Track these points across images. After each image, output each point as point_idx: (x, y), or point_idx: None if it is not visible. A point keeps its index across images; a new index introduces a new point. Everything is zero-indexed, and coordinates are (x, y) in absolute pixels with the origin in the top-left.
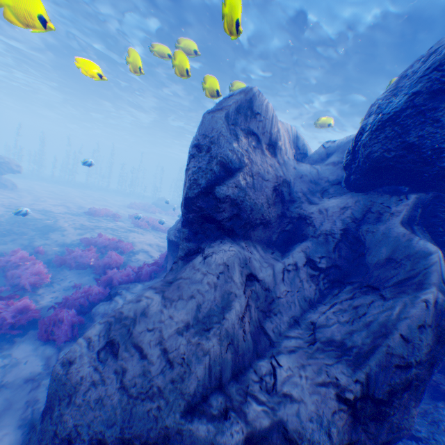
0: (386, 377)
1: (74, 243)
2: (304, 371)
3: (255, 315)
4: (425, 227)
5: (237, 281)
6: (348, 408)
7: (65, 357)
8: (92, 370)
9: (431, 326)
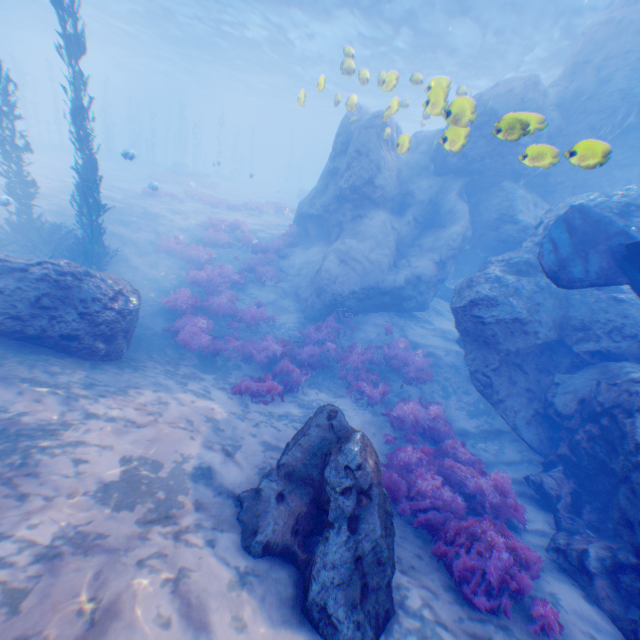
0: (446, 254)
1: (190, 228)
2: (419, 259)
3: (395, 245)
4: (464, 196)
5: (388, 230)
6: (434, 264)
7: (324, 270)
8: (340, 272)
9: (461, 236)
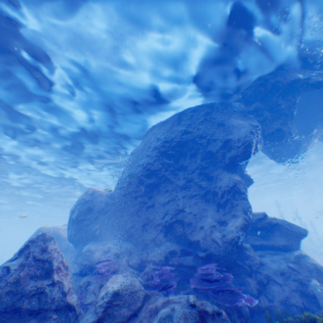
0: None
1: None
2: None
3: None
4: None
5: None
6: None
7: None
8: None
9: None
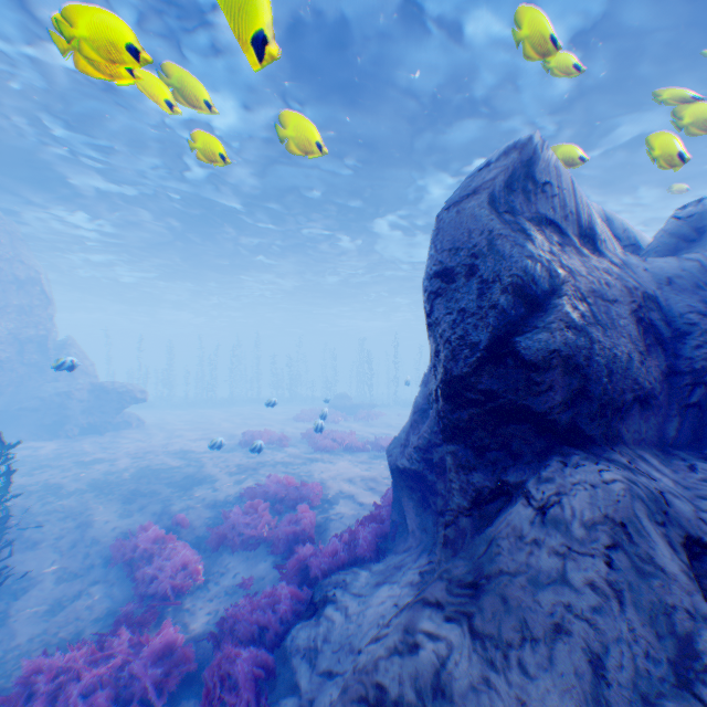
0: None
1: (229, 497)
2: None
3: None
4: None
5: (673, 571)
6: None
7: None
8: None
9: None
